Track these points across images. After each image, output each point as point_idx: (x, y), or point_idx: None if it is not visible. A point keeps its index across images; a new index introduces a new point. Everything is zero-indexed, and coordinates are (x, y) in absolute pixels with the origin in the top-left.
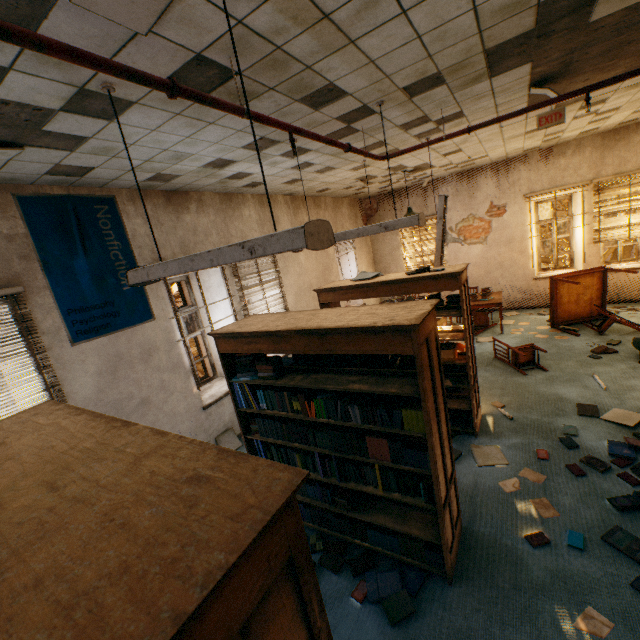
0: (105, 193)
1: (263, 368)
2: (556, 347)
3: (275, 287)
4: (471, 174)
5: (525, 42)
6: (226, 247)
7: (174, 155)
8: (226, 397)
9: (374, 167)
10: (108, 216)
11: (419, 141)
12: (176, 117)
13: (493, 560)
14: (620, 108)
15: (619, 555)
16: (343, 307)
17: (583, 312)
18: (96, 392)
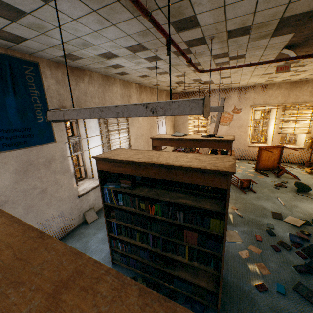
0: (32, 59)
1: (124, 182)
2: (258, 181)
3: (125, 132)
4: (228, 90)
5: (301, 19)
6: (131, 105)
7: (83, 42)
8: (92, 190)
9: (187, 77)
10: (32, 74)
11: (216, 67)
12: (92, 13)
13: (240, 299)
14: (306, 71)
15: (302, 299)
16: (176, 152)
17: (270, 165)
18: (12, 183)
